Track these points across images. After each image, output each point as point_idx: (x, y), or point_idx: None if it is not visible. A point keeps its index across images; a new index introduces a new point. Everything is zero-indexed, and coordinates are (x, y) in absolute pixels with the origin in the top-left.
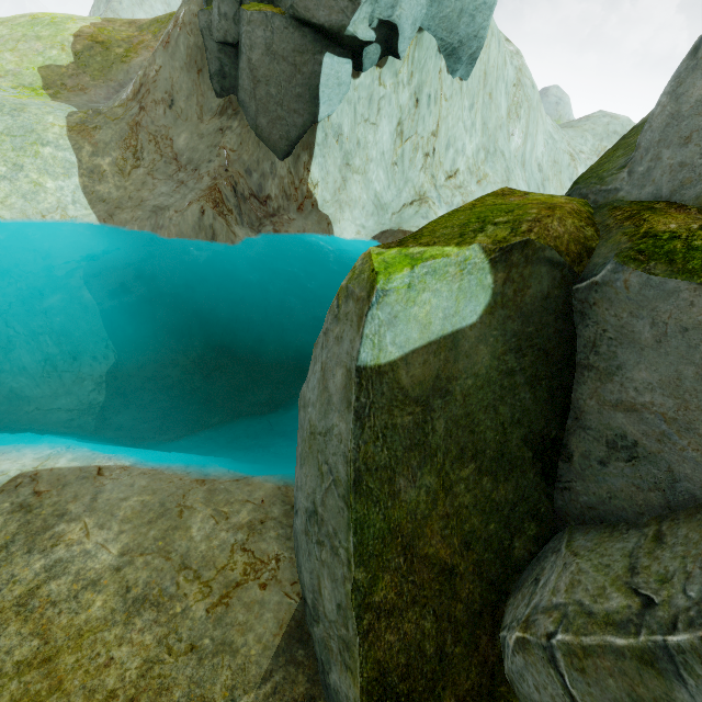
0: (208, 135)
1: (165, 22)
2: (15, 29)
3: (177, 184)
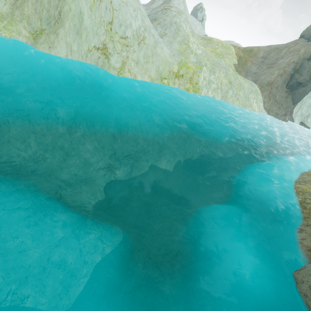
0: (283, 97)
1: (249, 52)
2: (223, 49)
3: (278, 108)
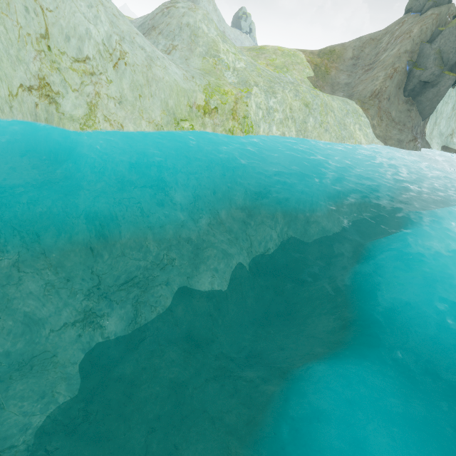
0: (403, 112)
1: (329, 54)
2: (285, 58)
3: (399, 131)
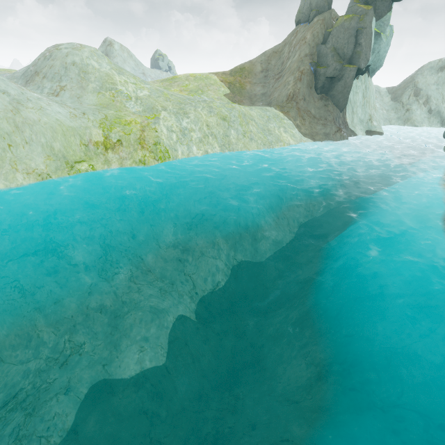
0: (321, 108)
1: (240, 72)
2: (198, 82)
3: (323, 125)
